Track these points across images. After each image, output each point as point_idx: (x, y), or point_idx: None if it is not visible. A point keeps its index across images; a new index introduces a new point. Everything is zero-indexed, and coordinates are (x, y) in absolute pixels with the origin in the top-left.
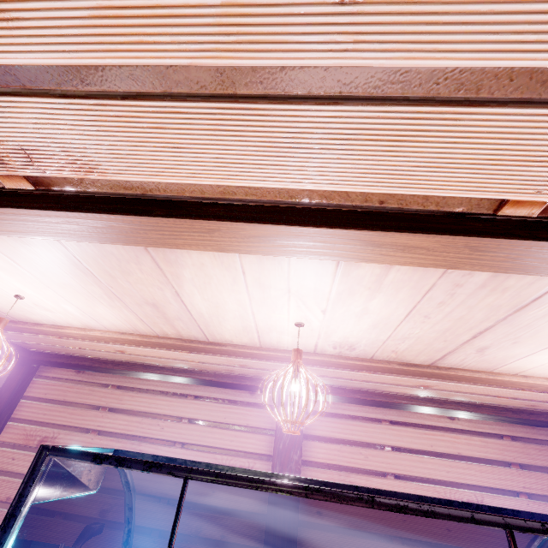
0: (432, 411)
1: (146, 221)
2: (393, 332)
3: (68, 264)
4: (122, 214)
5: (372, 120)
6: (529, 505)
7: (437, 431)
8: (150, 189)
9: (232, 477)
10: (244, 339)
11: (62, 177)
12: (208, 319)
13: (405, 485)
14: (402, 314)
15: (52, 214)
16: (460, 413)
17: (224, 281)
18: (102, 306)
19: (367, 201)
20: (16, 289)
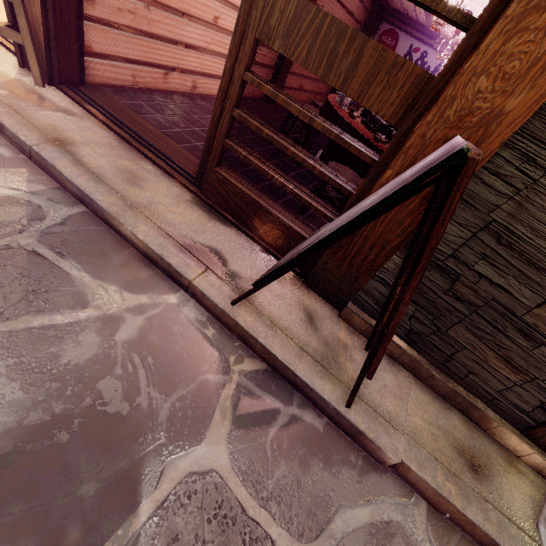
0: None
1: None
2: None
3: None
4: None
5: None
6: None
7: None
8: None
9: None
10: None
11: None
12: None
13: None
14: None
15: None
16: None
17: None
18: None
19: None
20: None
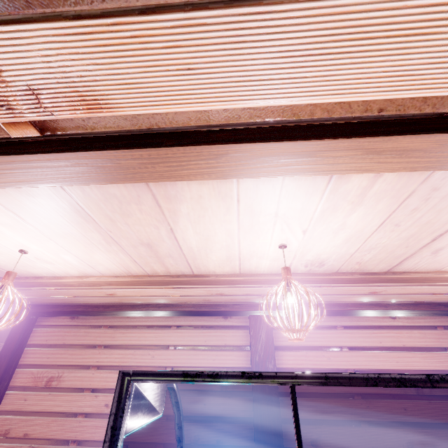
0: (378, 313)
1: (156, 153)
2: (362, 244)
3: (70, 212)
4: (132, 148)
5: (396, 11)
6: None
7: (383, 329)
8: (157, 122)
9: (343, 376)
10: (226, 268)
11: (69, 118)
12: (196, 253)
13: None
14: (376, 225)
15: (62, 157)
16: (401, 313)
17: (218, 212)
18: (99, 252)
19: (368, 110)
20: (19, 245)
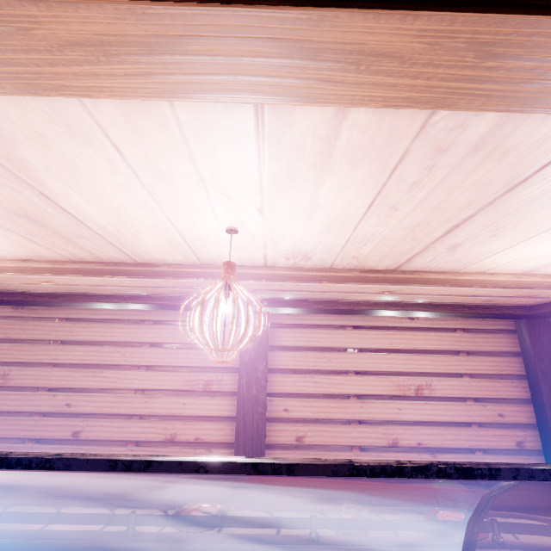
0: (394, 314)
1: None
2: (352, 233)
3: None
4: None
5: None
6: (470, 383)
7: (397, 331)
8: None
9: None
10: (178, 256)
11: None
12: (117, 234)
13: (364, 379)
14: (363, 206)
15: None
16: (420, 314)
17: (98, 168)
18: None
19: None
20: None
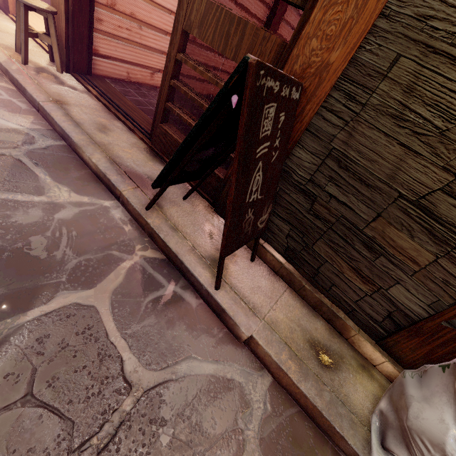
0: None
1: None
2: None
3: None
4: None
5: None
6: None
7: None
8: None
9: None
10: None
11: None
12: None
13: None
14: None
15: None
16: None
17: None
18: None
19: None
20: None
